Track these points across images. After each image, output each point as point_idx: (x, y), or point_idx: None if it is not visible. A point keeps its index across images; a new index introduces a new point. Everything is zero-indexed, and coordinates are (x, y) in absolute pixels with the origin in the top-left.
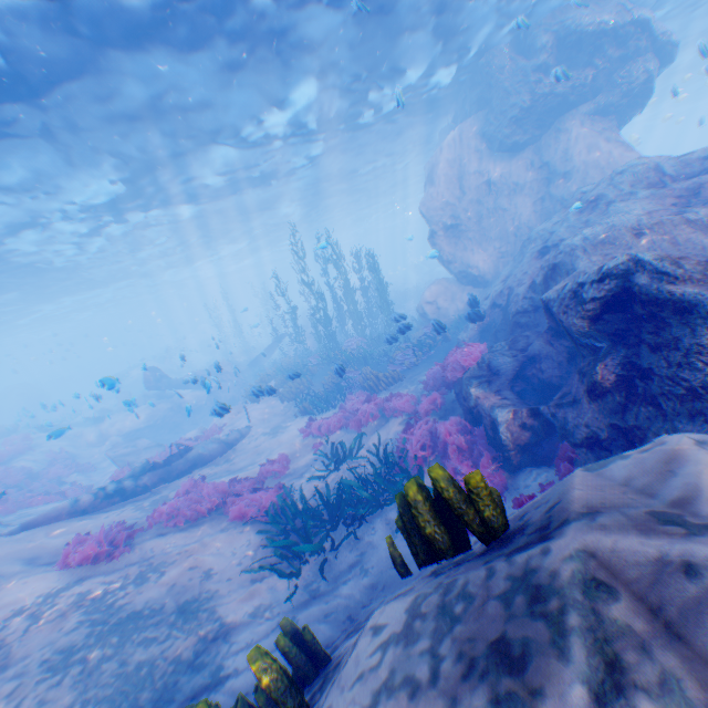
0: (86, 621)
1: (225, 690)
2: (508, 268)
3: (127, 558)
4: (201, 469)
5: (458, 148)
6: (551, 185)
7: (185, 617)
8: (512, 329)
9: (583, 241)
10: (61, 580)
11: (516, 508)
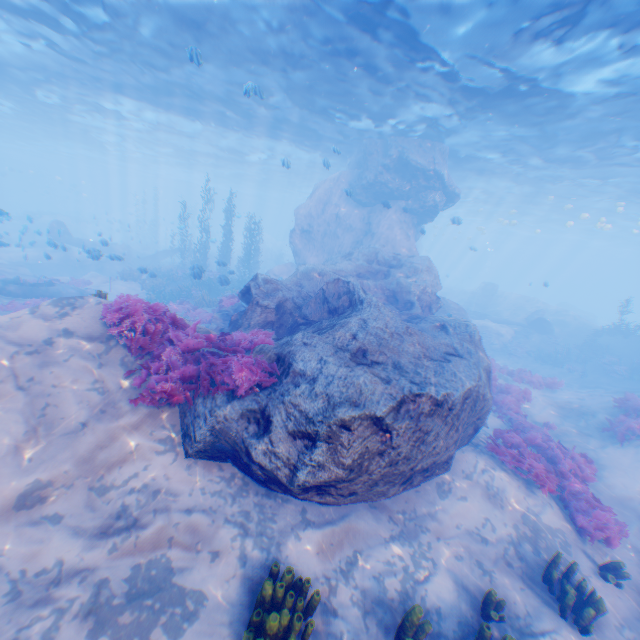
0: None
1: None
2: None
3: None
4: None
5: (335, 186)
6: (366, 237)
7: None
8: None
9: (302, 269)
10: None
11: None
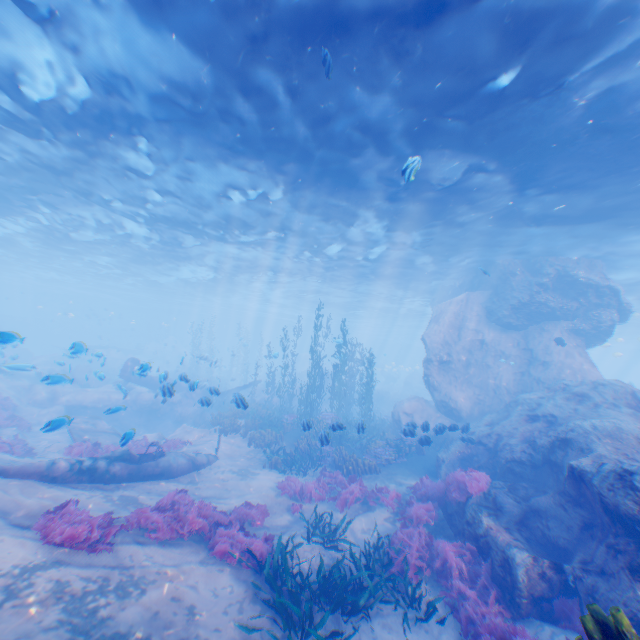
0: (66, 621)
1: None
2: (489, 414)
3: (106, 556)
4: (166, 481)
5: (464, 307)
6: (530, 365)
7: None
8: (505, 472)
9: (592, 428)
10: (38, 554)
11: None
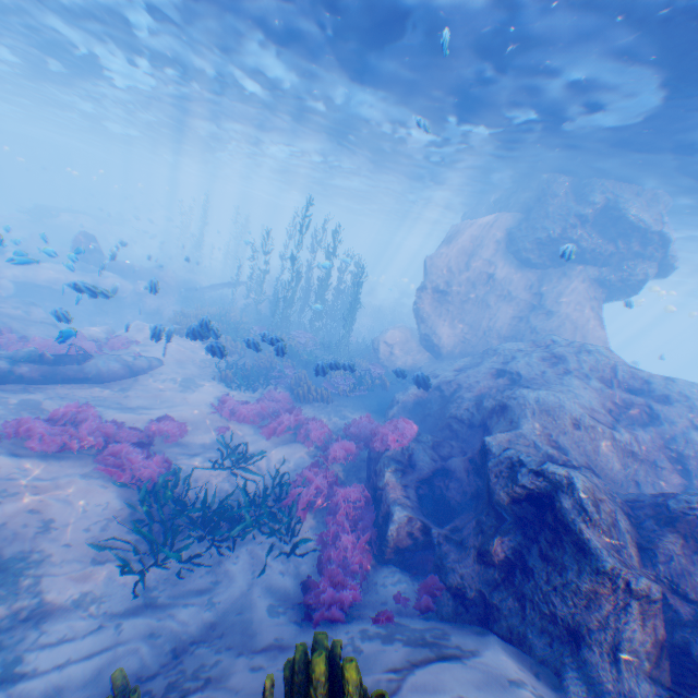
0: None
1: (12, 692)
2: (465, 361)
3: None
4: (91, 386)
5: (485, 231)
6: (534, 312)
7: (1, 575)
8: (443, 426)
9: (536, 402)
10: None
11: (372, 623)
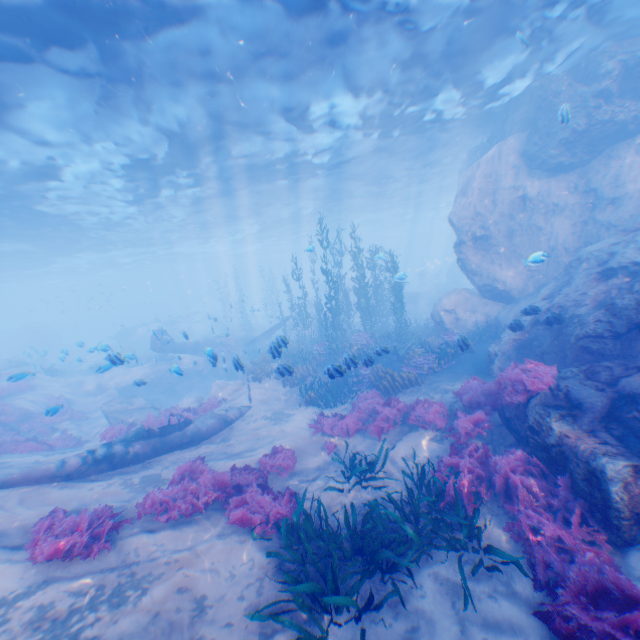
0: None
1: None
2: (548, 286)
3: (105, 558)
4: (197, 446)
5: (496, 164)
6: (596, 210)
7: None
8: (577, 353)
9: None
10: (21, 578)
11: None
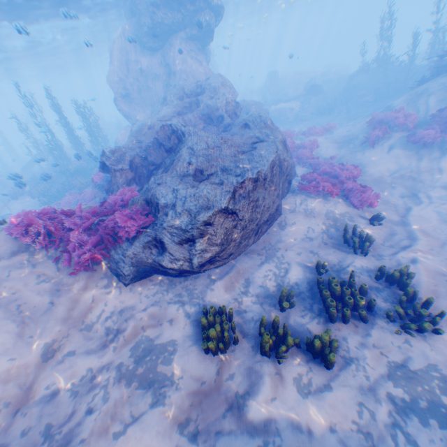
0: None
1: None
2: None
3: None
4: None
5: (124, 43)
6: (171, 78)
7: None
8: None
9: (136, 128)
10: None
11: None
